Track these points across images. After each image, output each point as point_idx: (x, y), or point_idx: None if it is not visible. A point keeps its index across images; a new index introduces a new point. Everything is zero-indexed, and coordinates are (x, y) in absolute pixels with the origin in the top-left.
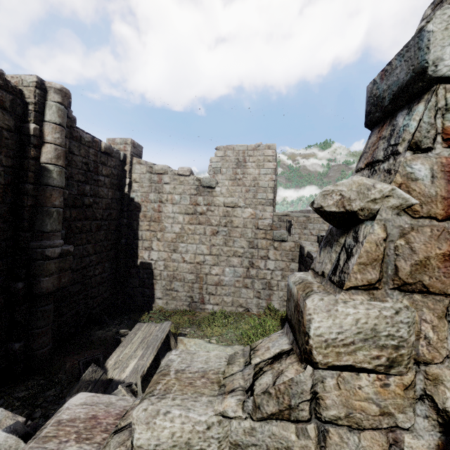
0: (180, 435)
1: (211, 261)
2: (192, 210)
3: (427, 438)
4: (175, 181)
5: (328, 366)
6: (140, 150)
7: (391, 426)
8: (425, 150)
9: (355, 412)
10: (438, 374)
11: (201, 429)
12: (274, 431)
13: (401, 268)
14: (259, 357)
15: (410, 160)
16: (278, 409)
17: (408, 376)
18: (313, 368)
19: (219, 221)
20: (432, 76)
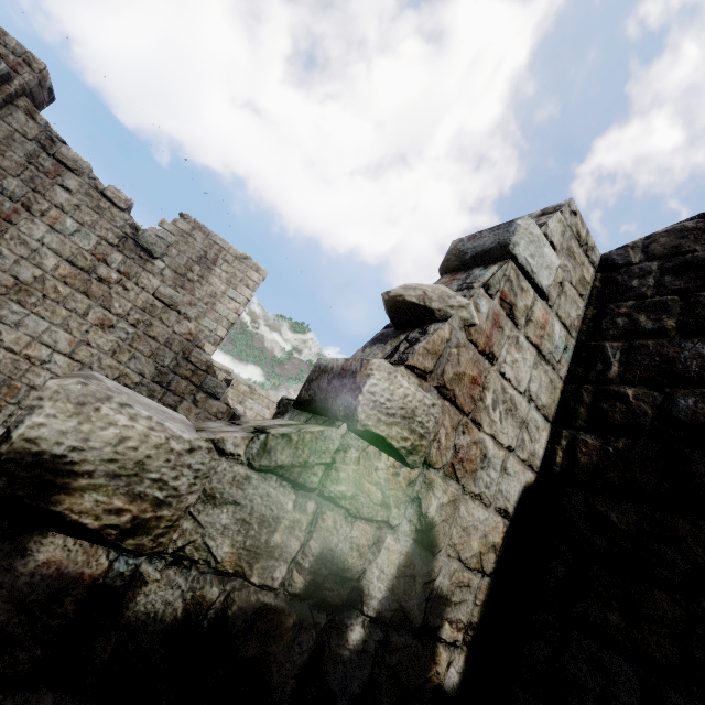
0: (135, 446)
1: (62, 367)
2: (87, 263)
3: (405, 541)
4: (88, 197)
5: (365, 429)
6: (48, 99)
7: (384, 520)
8: (491, 294)
9: (362, 494)
10: (434, 479)
11: (179, 448)
12: (272, 490)
13: (447, 371)
14: (257, 424)
15: (482, 294)
16: (290, 463)
17: (416, 472)
18: (349, 428)
19: (128, 312)
20: (510, 251)
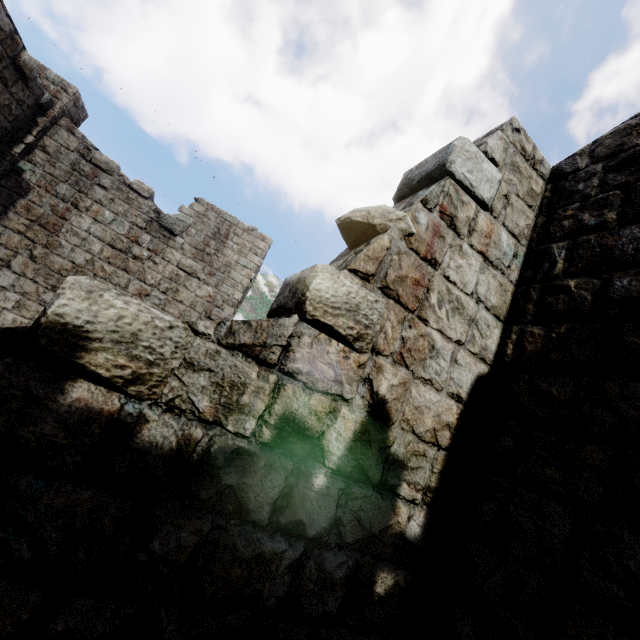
0: (129, 322)
1: None
2: (124, 245)
3: (359, 412)
4: (119, 191)
5: (313, 319)
6: (82, 117)
7: (338, 393)
8: (429, 208)
9: (316, 371)
10: (383, 363)
11: (161, 325)
12: (238, 363)
13: (389, 274)
14: None
15: (420, 208)
16: (252, 343)
17: (365, 357)
18: (300, 318)
19: (159, 282)
20: (447, 169)
